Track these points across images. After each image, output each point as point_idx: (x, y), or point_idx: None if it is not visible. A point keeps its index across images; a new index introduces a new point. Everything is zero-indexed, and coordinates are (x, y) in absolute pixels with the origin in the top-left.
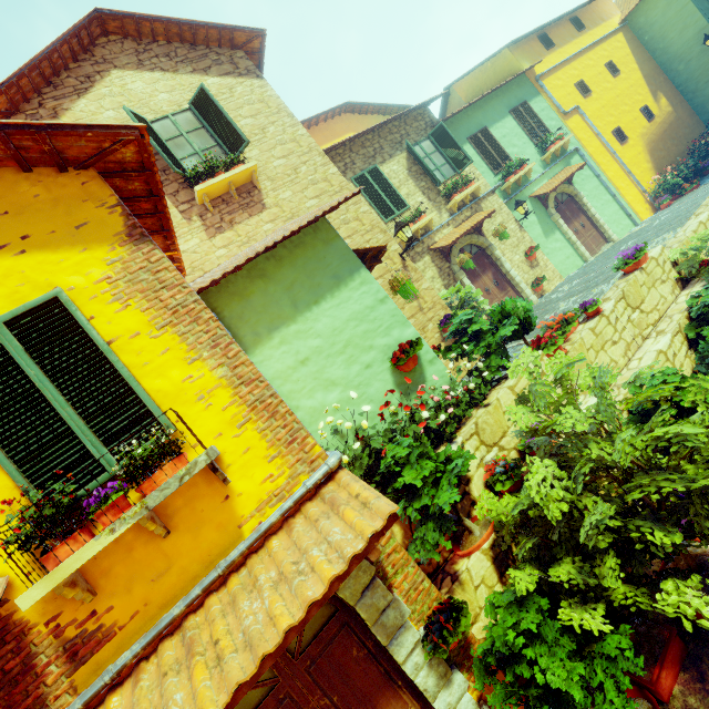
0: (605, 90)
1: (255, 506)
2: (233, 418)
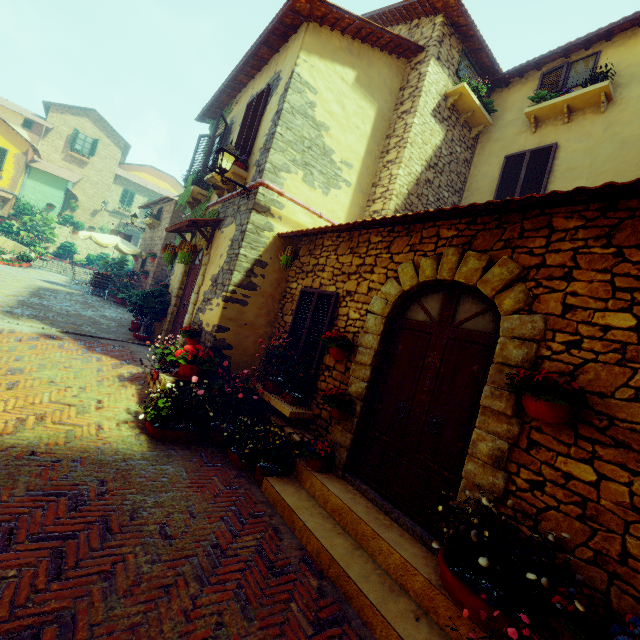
0: None
1: None
2: (10, 178)
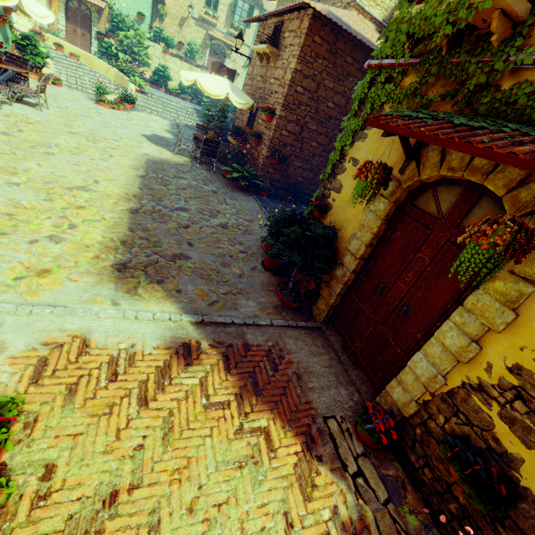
0: None
1: None
2: None
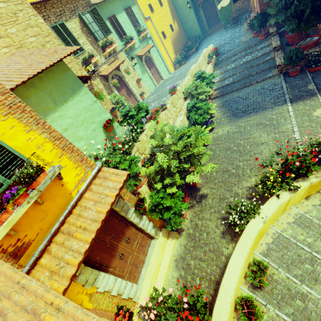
0: (158, 12)
1: (74, 186)
2: (56, 154)
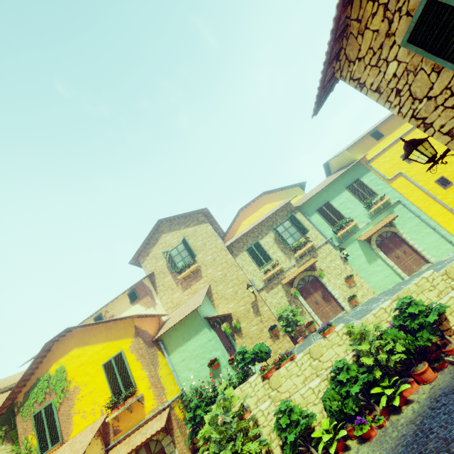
0: None
1: (148, 411)
2: (148, 386)
